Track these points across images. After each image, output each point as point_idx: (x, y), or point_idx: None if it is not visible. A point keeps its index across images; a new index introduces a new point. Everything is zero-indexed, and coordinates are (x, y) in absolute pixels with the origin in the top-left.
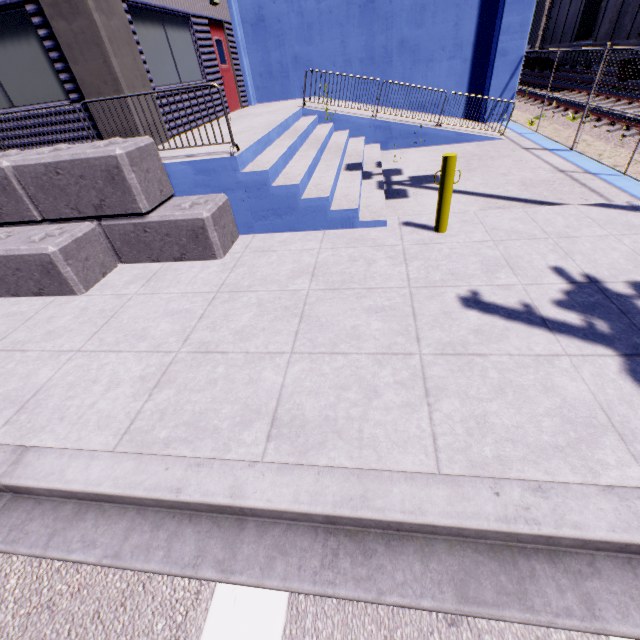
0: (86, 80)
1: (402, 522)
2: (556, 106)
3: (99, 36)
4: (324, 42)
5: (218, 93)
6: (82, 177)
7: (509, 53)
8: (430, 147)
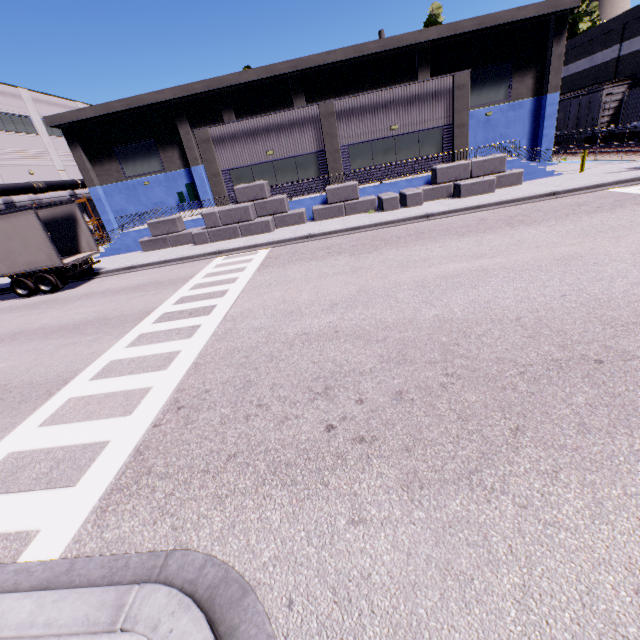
0: (456, 145)
1: (628, 179)
2: (567, 155)
3: (467, 133)
4: None
5: None
6: (492, 163)
7: (548, 135)
8: None
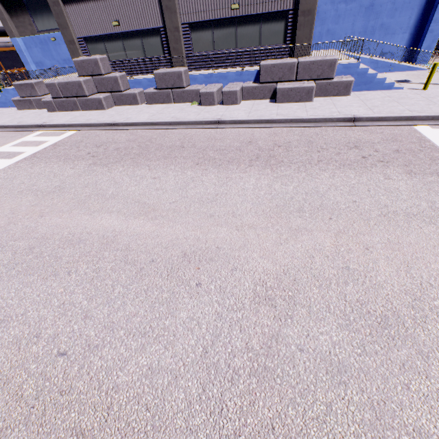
0: (299, 37)
1: None
2: None
3: (313, 22)
4: (344, 24)
5: None
6: (320, 66)
7: (434, 31)
8: (394, 72)
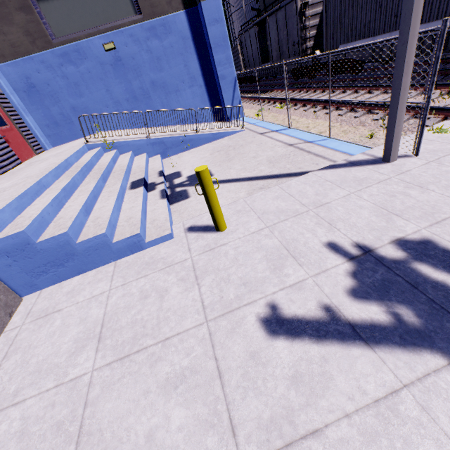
0: None
1: None
2: (268, 102)
3: None
4: (93, 93)
5: (1, 150)
6: None
7: (226, 77)
8: (198, 147)
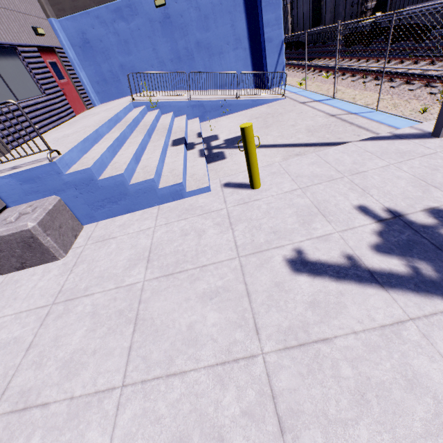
0: None
1: None
2: (313, 70)
3: None
4: (140, 51)
5: (60, 102)
6: None
7: (273, 39)
8: (236, 113)
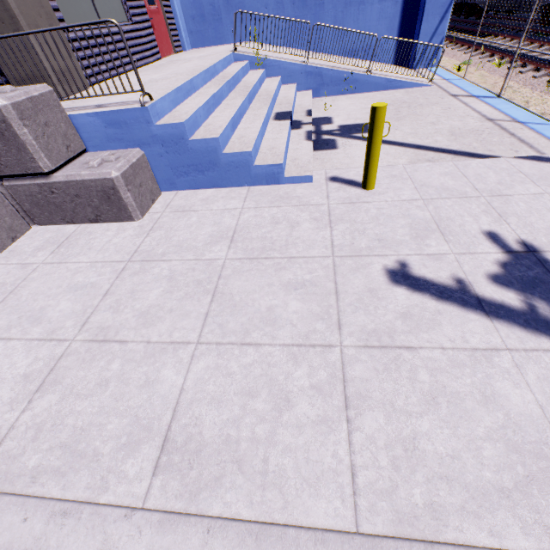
0: None
1: None
2: (482, 51)
3: None
4: None
5: (147, 36)
6: None
7: None
8: (361, 94)
